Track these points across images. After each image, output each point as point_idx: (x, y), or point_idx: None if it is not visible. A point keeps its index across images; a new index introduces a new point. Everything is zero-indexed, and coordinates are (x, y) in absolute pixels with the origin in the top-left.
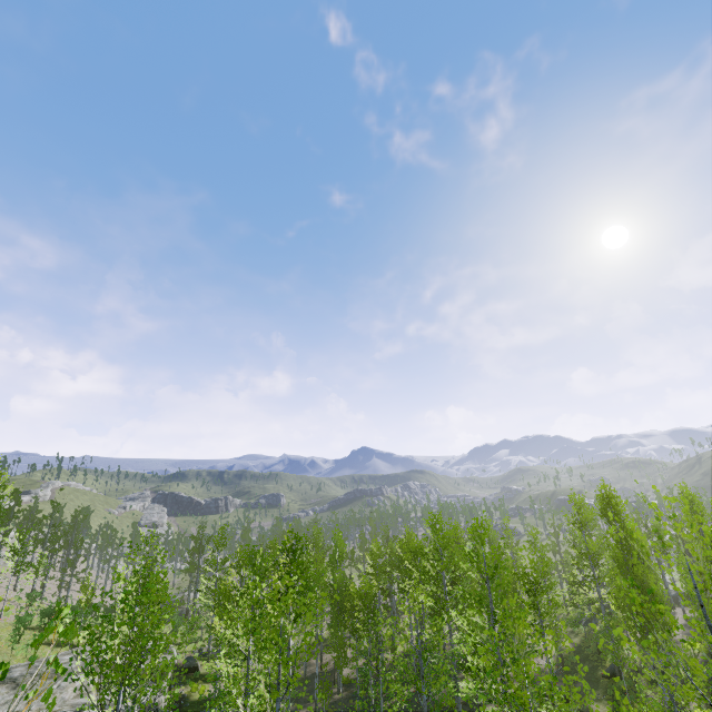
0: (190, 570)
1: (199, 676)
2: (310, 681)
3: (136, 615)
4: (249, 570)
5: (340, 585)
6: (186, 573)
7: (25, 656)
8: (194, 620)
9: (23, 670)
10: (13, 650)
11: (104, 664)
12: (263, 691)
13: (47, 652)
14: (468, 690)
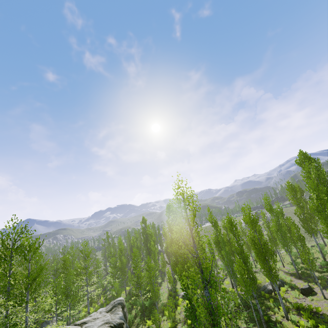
0: None
1: None
2: None
3: None
4: None
5: None
6: None
7: None
8: None
9: None
10: None
11: None
12: None
13: None
14: None
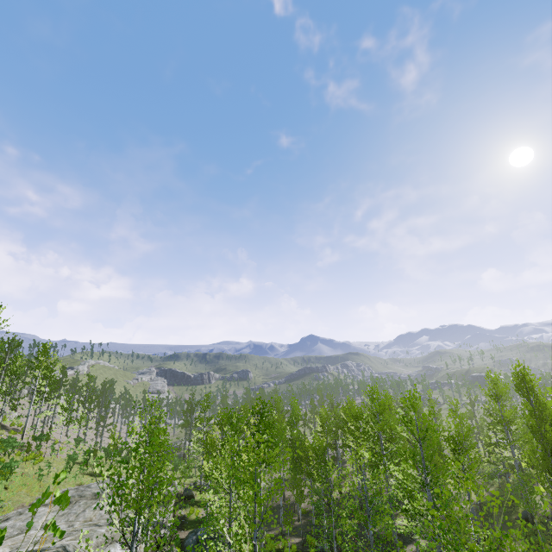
0: (185, 425)
1: (195, 502)
2: (276, 510)
3: (144, 461)
4: (228, 427)
5: (297, 440)
6: (182, 427)
7: (74, 483)
8: (189, 461)
9: (73, 492)
10: (67, 478)
11: (123, 497)
12: (243, 523)
13: (89, 480)
14: (405, 527)
